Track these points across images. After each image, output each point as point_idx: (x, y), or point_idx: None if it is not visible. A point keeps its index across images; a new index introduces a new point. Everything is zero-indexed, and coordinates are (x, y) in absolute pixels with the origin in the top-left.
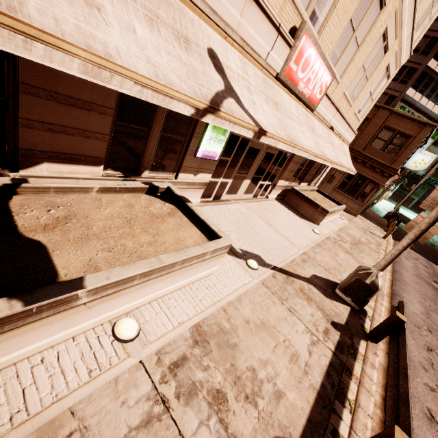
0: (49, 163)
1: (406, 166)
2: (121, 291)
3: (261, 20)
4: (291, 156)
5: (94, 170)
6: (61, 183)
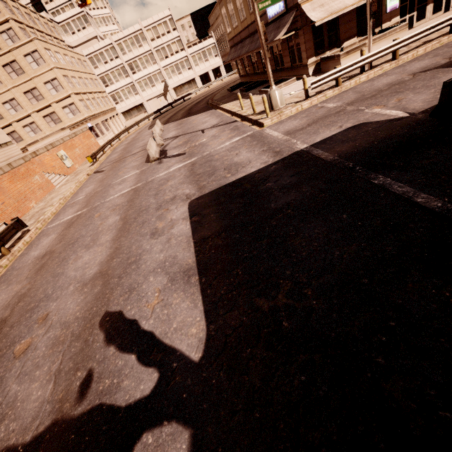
0: (345, 42)
1: None
2: (374, 44)
3: None
4: None
5: (354, 39)
6: (350, 44)
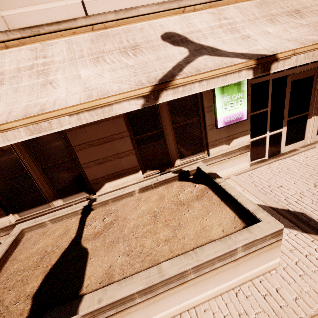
0: (108, 182)
1: None
2: (126, 310)
3: None
4: None
5: (136, 176)
6: (113, 195)
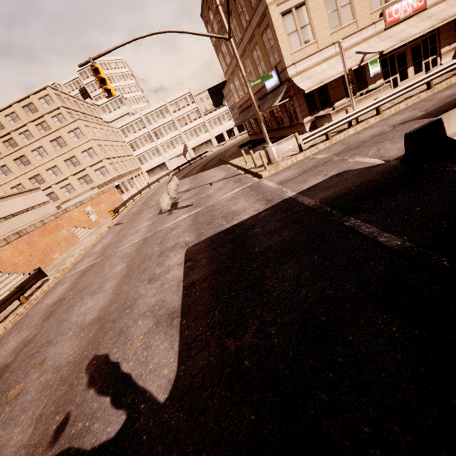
0: (336, 103)
1: None
2: (361, 102)
3: (365, 30)
4: (438, 33)
5: (344, 100)
6: (340, 104)
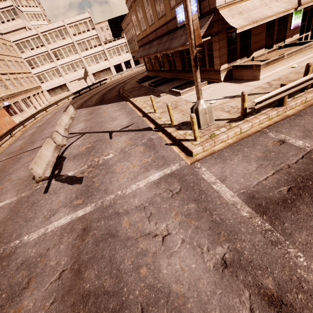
0: (254, 52)
1: None
2: (291, 57)
3: None
4: None
5: (262, 50)
6: (259, 54)
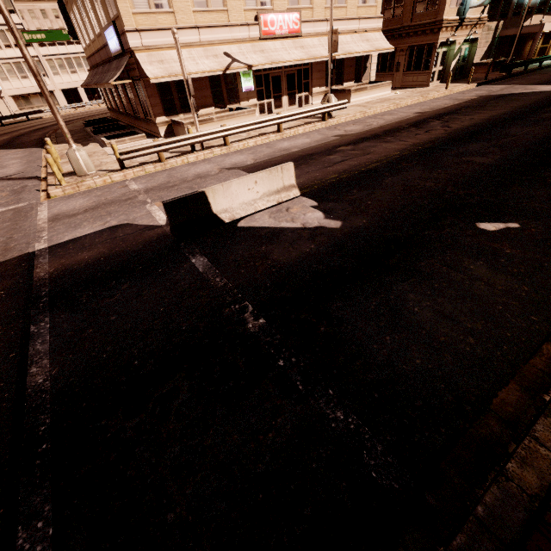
0: (201, 110)
1: (471, 6)
2: (223, 121)
3: (238, 29)
4: (311, 69)
5: (212, 109)
6: (206, 113)
